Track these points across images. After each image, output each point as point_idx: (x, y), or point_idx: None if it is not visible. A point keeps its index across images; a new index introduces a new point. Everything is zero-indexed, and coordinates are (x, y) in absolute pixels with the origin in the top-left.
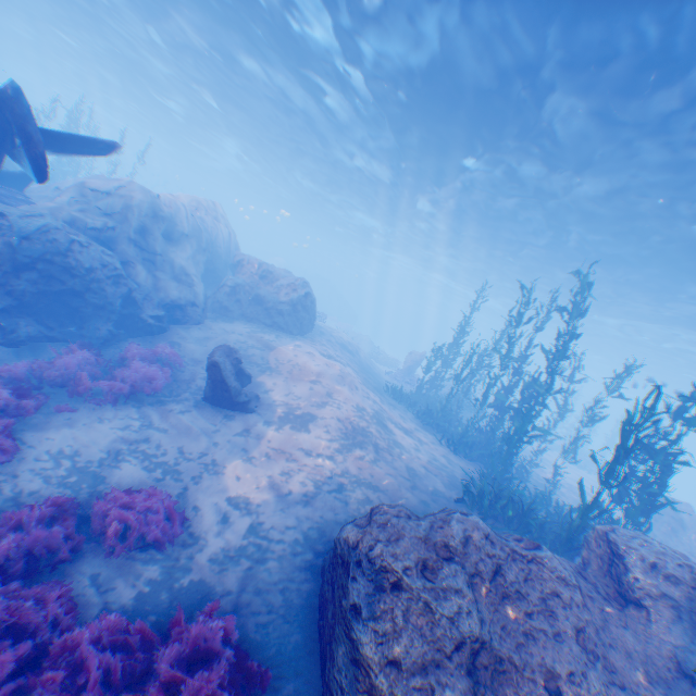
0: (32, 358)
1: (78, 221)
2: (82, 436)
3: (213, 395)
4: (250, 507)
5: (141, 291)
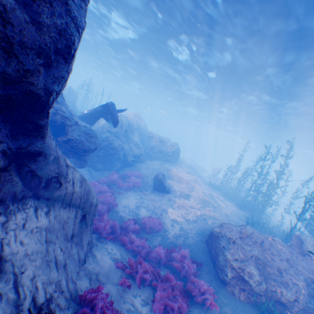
0: (105, 176)
1: (109, 130)
2: (127, 200)
3: (157, 187)
4: (179, 223)
5: (127, 152)
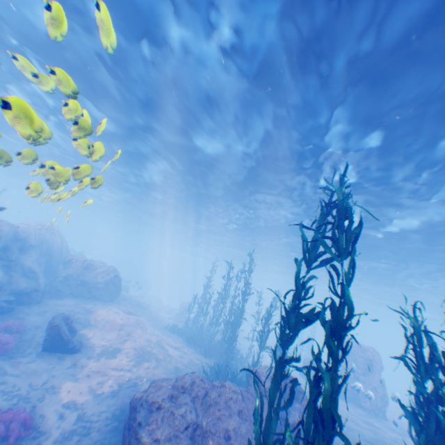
0: None
1: None
2: None
3: (52, 346)
4: (80, 407)
5: (0, 286)
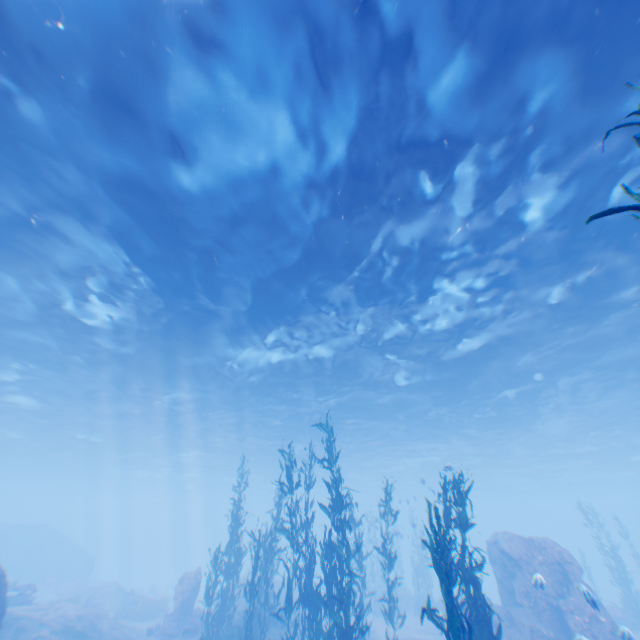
0: None
1: None
2: None
3: None
4: None
5: None
